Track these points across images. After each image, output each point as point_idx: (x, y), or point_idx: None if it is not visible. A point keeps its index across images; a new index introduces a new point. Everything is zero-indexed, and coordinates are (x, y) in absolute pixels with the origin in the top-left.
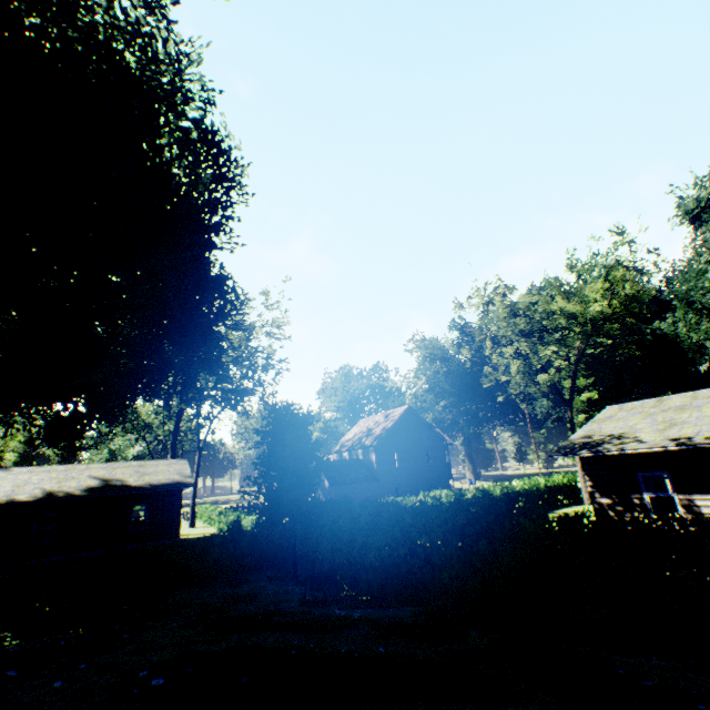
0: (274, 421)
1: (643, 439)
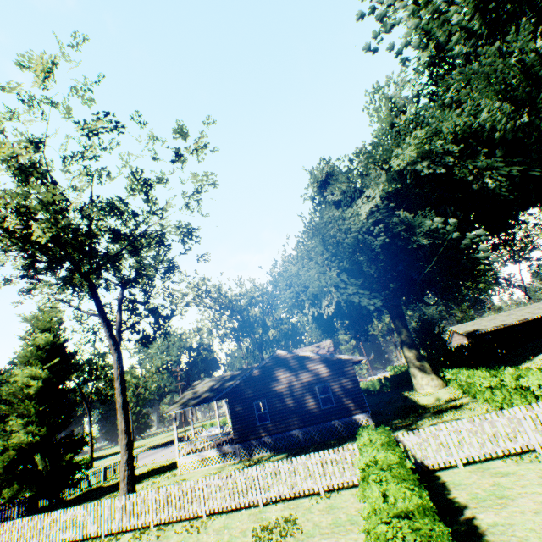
0: (423, 324)
1: (486, 328)
